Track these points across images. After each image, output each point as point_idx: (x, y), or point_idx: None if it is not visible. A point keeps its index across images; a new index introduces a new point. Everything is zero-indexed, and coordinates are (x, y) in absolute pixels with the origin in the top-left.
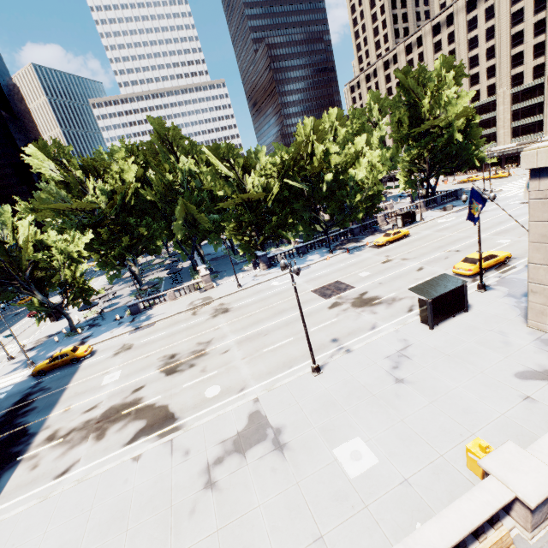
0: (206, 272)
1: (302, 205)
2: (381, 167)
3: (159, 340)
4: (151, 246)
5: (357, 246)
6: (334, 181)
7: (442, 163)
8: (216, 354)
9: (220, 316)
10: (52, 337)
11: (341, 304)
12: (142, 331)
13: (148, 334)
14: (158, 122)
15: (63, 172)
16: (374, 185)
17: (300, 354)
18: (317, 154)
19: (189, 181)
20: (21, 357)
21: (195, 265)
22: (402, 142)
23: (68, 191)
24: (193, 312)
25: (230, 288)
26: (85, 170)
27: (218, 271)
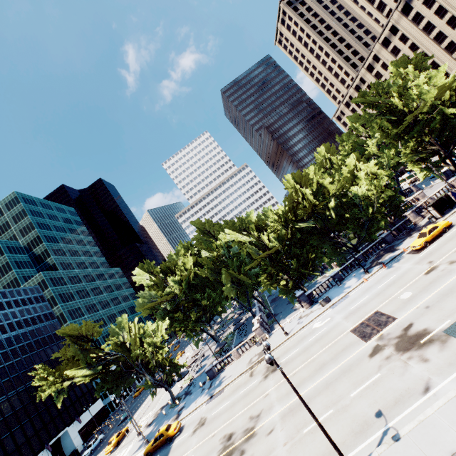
0: (256, 326)
1: (319, 238)
2: (382, 172)
3: (223, 412)
4: (214, 311)
5: (393, 256)
6: (339, 205)
7: (454, 134)
8: (262, 436)
9: (270, 376)
10: (163, 409)
11: (382, 348)
12: (214, 400)
13: (217, 404)
14: (197, 222)
15: (152, 278)
16: (380, 193)
17: (340, 440)
18: (307, 196)
19: (229, 251)
20: (144, 432)
21: (254, 314)
22: (397, 139)
23: (158, 289)
24: (250, 372)
25: (279, 337)
26: (164, 272)
27: (276, 314)
